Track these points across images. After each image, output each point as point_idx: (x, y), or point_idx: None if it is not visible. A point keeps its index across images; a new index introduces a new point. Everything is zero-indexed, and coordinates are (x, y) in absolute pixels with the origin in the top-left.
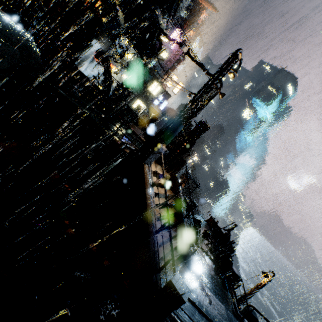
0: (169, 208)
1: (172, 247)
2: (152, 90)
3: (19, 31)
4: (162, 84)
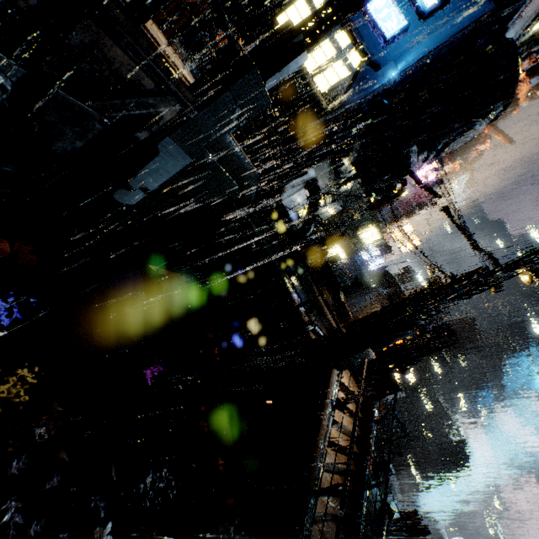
0: (345, 455)
1: (338, 537)
2: (365, 239)
3: (249, 171)
4: (386, 234)
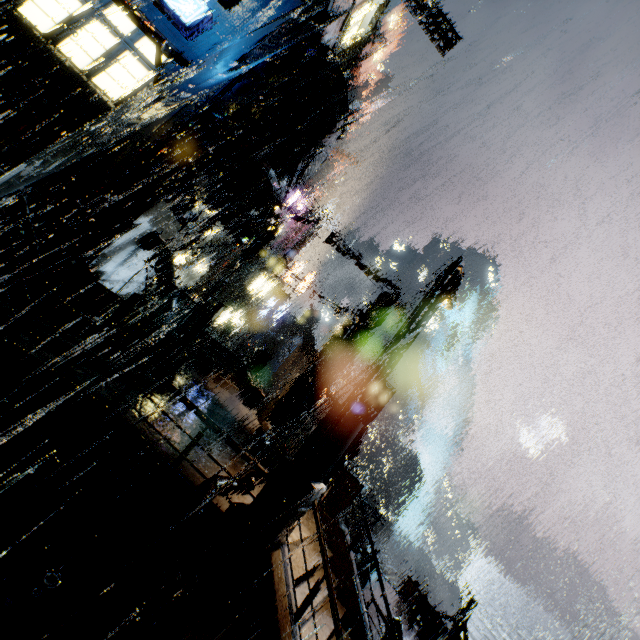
0: (333, 634)
1: None
2: (254, 293)
3: None
4: (274, 280)
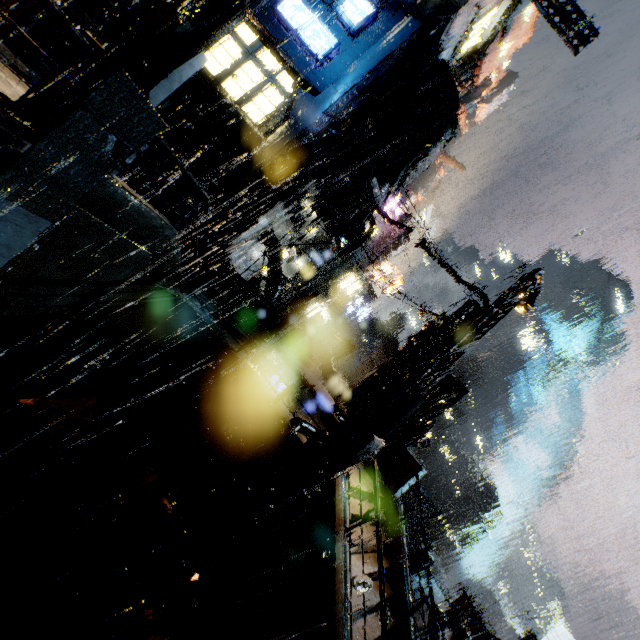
0: (376, 579)
1: None
2: (345, 290)
3: (161, 229)
4: (365, 280)
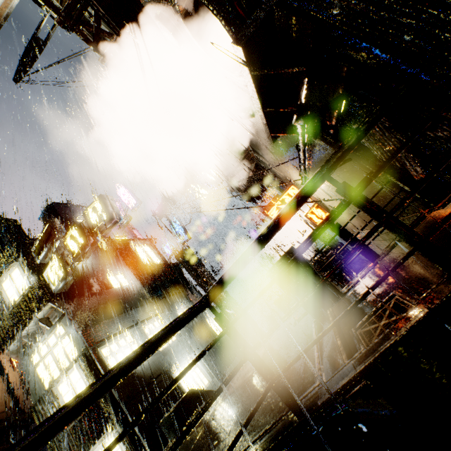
0: None
1: None
2: None
3: None
4: None
